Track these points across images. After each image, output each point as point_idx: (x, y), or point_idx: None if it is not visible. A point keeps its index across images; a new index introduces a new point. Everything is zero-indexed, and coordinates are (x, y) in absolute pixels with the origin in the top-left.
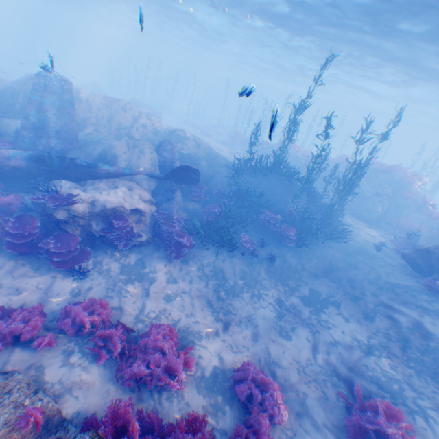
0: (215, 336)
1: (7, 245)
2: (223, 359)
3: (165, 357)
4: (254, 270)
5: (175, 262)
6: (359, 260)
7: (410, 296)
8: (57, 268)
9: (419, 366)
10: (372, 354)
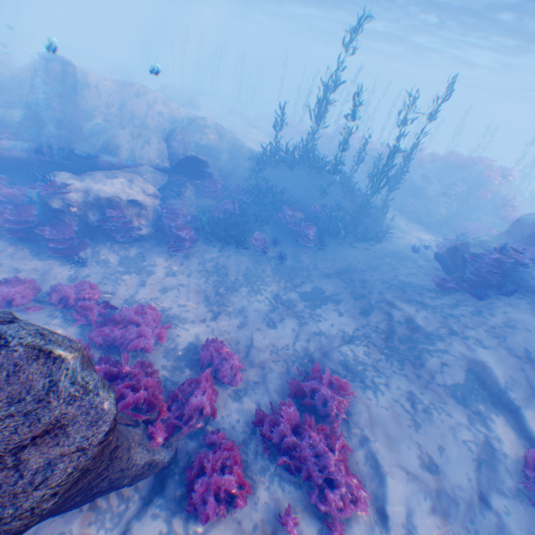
0: (200, 322)
1: (8, 231)
2: (200, 338)
3: (138, 327)
4: (260, 268)
5: (177, 258)
6: (384, 263)
7: (417, 294)
8: (56, 256)
9: (392, 353)
10: (352, 343)
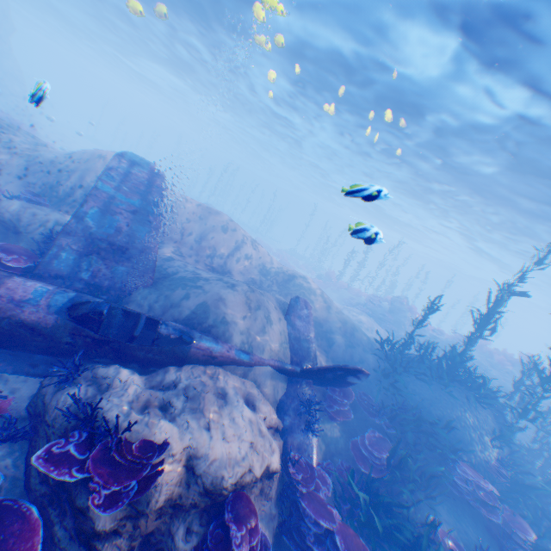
0: None
1: None
2: None
3: None
4: None
5: None
6: None
7: None
8: None
9: None
10: None
